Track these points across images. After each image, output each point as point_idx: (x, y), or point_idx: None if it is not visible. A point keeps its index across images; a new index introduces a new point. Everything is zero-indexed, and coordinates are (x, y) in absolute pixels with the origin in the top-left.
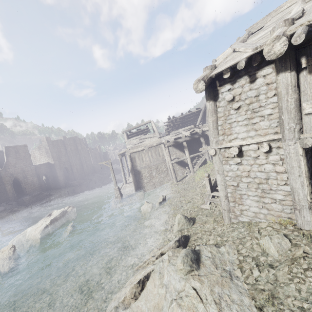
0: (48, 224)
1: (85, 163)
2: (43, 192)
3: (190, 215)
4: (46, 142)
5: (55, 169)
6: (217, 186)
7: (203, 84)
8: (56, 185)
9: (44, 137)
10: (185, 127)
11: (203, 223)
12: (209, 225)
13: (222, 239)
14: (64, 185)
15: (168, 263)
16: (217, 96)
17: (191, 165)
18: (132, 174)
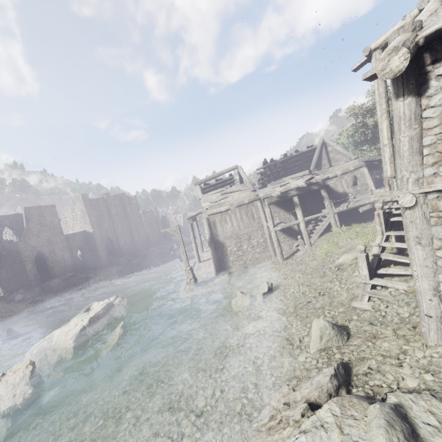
0: (86, 326)
1: (136, 232)
2: (78, 273)
3: (332, 319)
4: (82, 201)
5: (95, 240)
6: (377, 268)
7: (404, 55)
8: (95, 264)
9: (79, 194)
10: (294, 175)
11: (369, 337)
12: (387, 344)
13: (438, 378)
14: (107, 264)
15: (341, 434)
16: (425, 86)
17: (306, 233)
18: (212, 248)
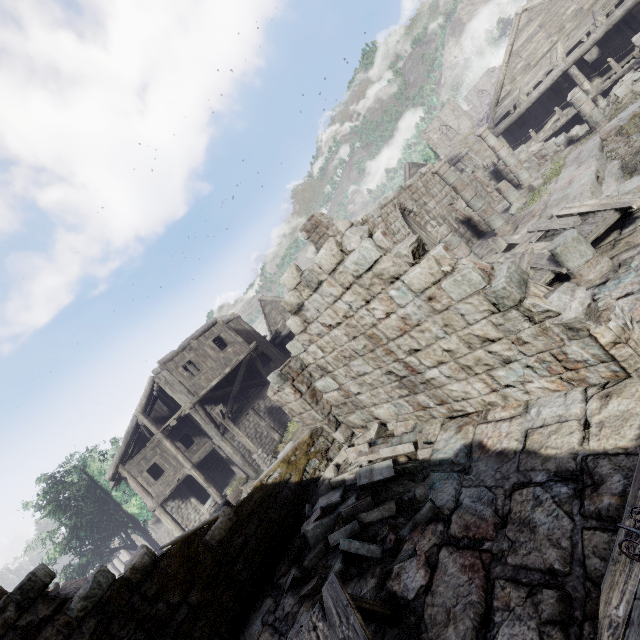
0: None
1: None
2: None
3: None
4: None
5: None
6: None
7: None
8: None
9: None
10: None
11: None
12: None
13: None
14: None
15: None
16: None
17: None
18: None
